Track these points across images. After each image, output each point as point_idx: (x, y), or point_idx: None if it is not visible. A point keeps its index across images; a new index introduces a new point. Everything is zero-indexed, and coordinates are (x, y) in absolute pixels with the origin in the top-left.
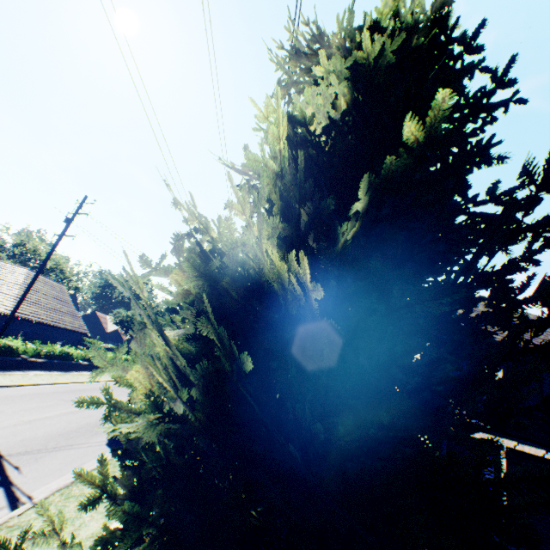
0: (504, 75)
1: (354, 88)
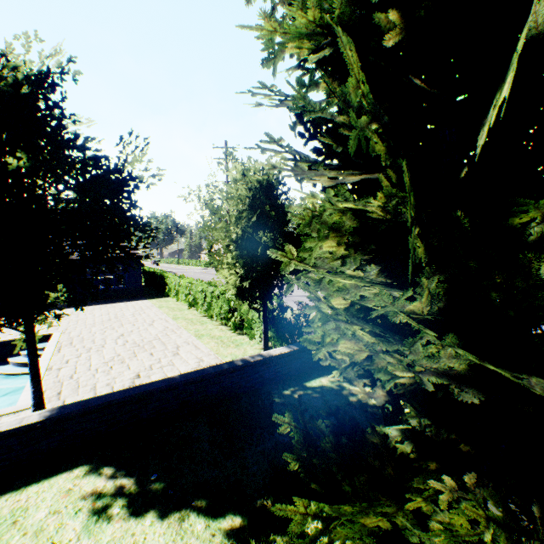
0: None
1: None
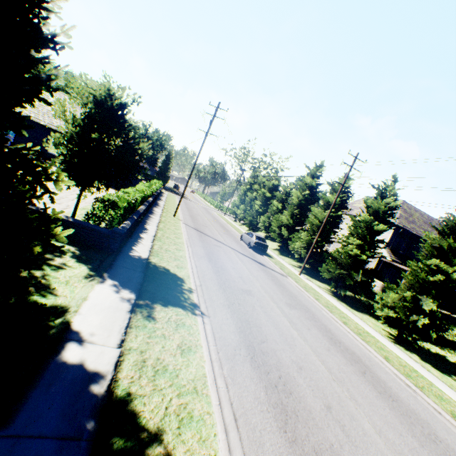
0: None
1: None
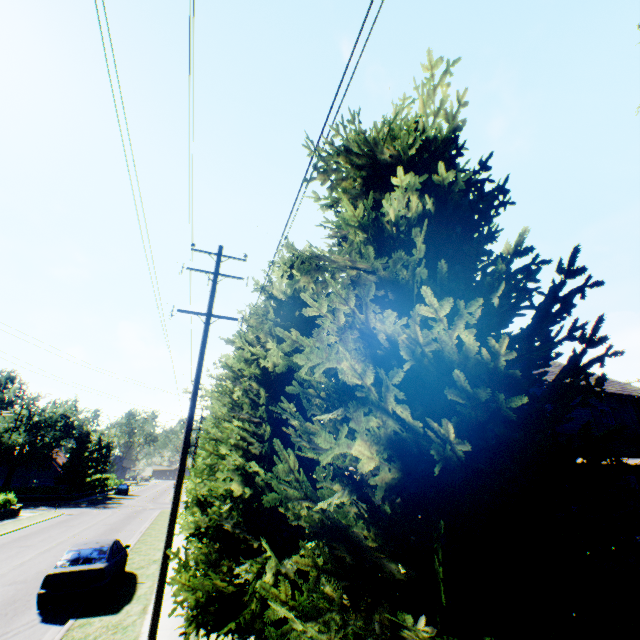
0: (503, 187)
1: (434, 202)
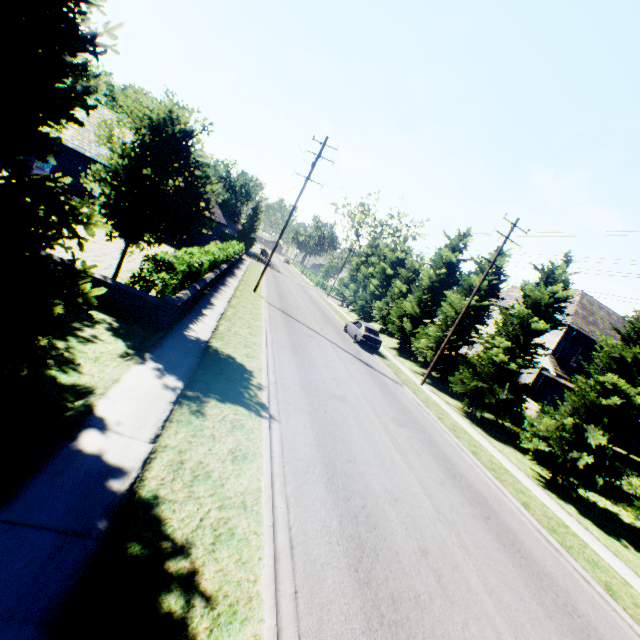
0: None
1: None
